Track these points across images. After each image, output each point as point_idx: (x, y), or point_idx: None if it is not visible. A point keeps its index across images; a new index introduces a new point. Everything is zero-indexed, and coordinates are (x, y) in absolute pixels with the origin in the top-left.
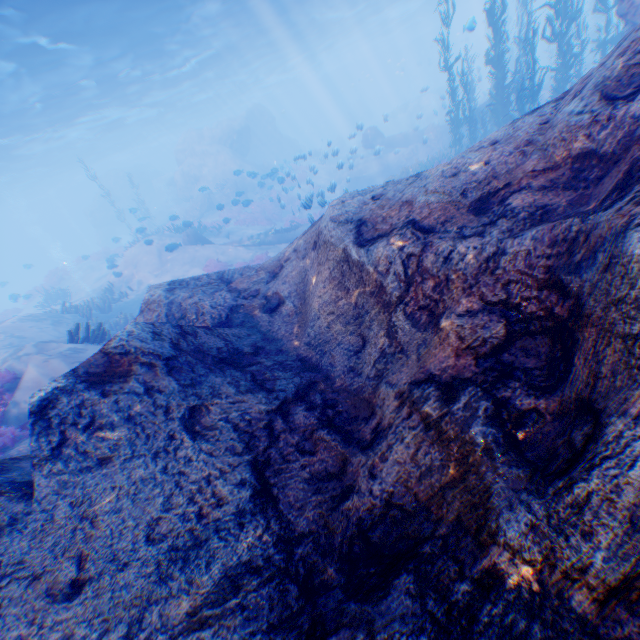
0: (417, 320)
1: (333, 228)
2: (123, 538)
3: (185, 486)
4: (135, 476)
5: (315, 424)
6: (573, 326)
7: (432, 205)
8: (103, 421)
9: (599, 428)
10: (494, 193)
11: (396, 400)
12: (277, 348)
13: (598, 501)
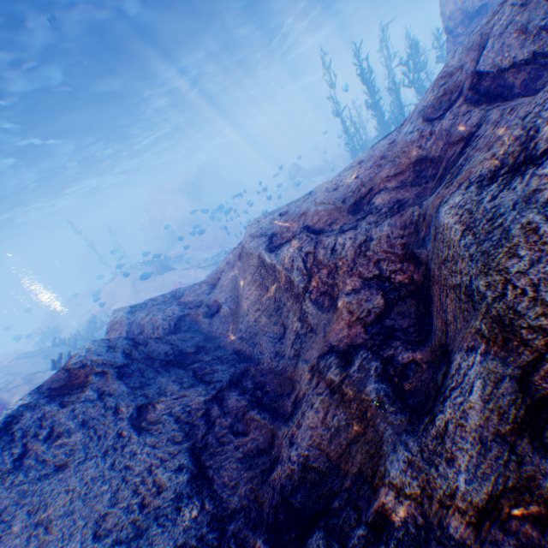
0: (320, 303)
1: (251, 241)
2: (73, 539)
3: (130, 479)
4: (87, 477)
5: (247, 406)
6: (428, 287)
7: (320, 212)
8: (61, 429)
9: (449, 365)
10: (364, 197)
11: (309, 373)
12: (217, 345)
13: (453, 428)
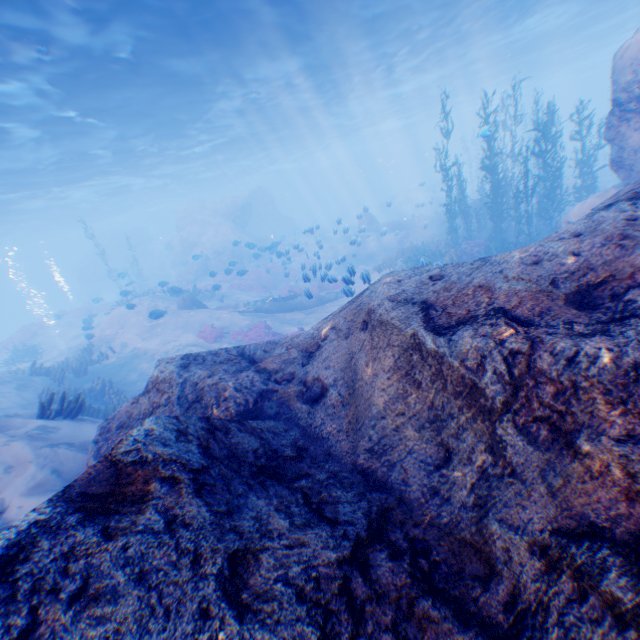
0: (533, 434)
1: (394, 309)
2: None
3: None
4: None
5: (410, 586)
6: None
7: (521, 294)
8: (100, 584)
9: None
10: (596, 286)
11: (537, 559)
12: (325, 451)
13: None
